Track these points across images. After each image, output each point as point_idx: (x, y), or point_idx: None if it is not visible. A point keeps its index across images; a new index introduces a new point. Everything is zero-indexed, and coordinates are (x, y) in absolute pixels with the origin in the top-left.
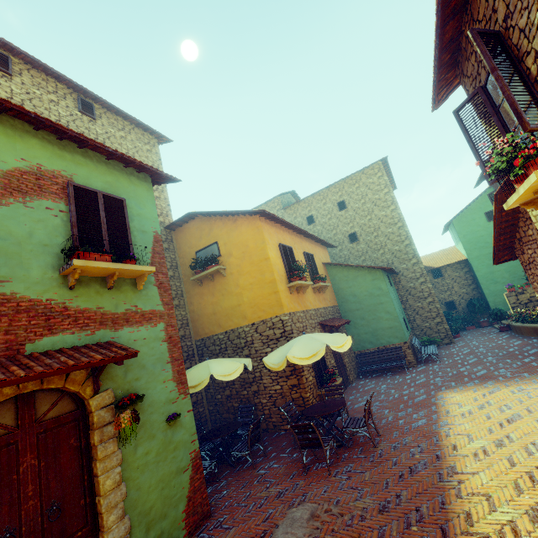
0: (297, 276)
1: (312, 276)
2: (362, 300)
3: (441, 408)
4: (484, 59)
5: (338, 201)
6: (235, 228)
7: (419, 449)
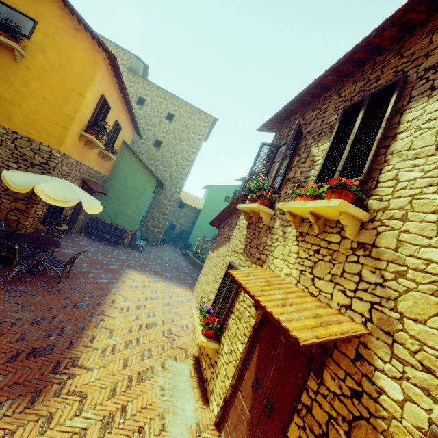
0: (97, 132)
1: (108, 142)
2: (128, 187)
3: (122, 278)
4: (290, 139)
5: (171, 111)
6: (72, 36)
7: (91, 295)
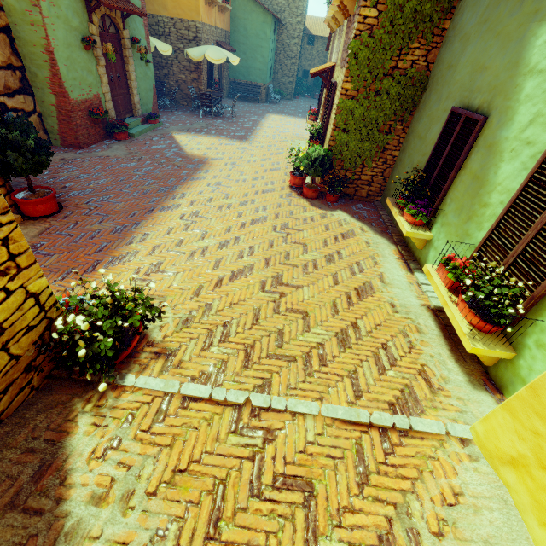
0: None
1: None
2: (250, 37)
3: (266, 118)
4: None
5: None
6: None
7: (250, 123)
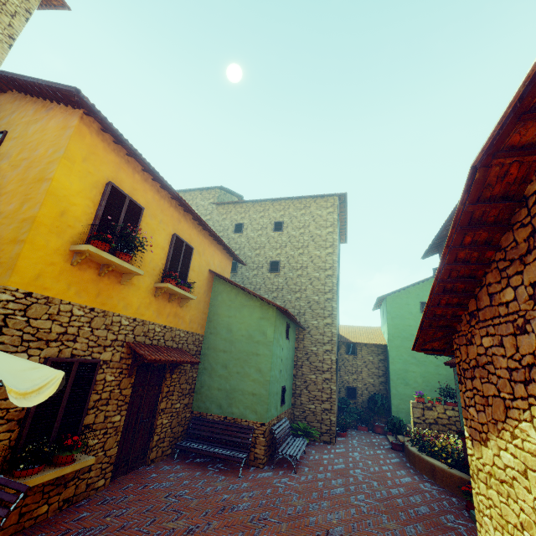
0: (103, 241)
1: (166, 270)
2: (236, 340)
3: None
4: None
5: (277, 220)
6: (43, 119)
7: None
